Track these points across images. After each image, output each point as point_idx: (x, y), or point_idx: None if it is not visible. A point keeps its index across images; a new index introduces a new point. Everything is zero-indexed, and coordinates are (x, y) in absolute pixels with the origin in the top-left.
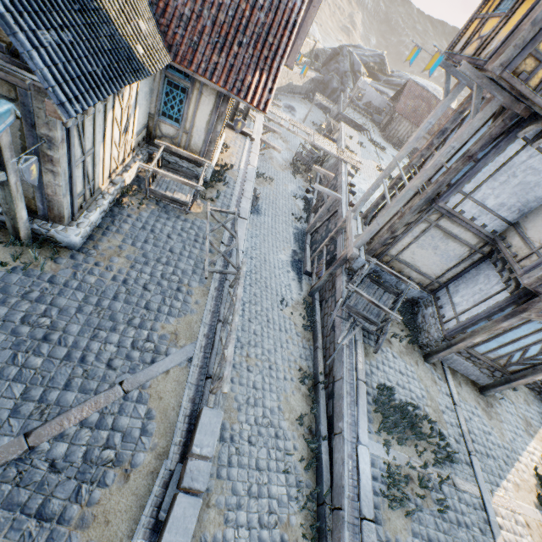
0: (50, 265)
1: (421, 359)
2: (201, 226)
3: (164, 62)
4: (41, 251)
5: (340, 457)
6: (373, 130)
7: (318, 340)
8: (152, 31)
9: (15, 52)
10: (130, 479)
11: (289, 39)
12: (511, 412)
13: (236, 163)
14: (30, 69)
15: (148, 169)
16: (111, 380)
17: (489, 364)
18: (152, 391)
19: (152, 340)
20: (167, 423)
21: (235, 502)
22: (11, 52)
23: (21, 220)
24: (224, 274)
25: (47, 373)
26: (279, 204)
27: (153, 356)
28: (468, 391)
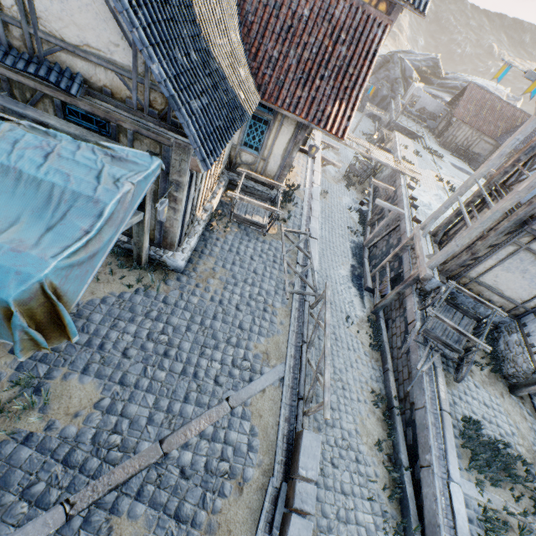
0: (162, 287)
1: (506, 391)
2: (277, 247)
3: (256, 101)
4: (154, 274)
5: (431, 493)
6: (427, 137)
7: (387, 361)
8: (247, 76)
9: (163, 117)
10: (244, 492)
11: (368, 68)
12: None
13: (301, 183)
14: (172, 129)
15: (235, 197)
16: (219, 396)
17: None
18: (252, 409)
19: (247, 359)
20: (268, 440)
21: (326, 525)
22: (160, 116)
23: (145, 249)
24: (303, 295)
25: (170, 386)
26: (334, 217)
27: (250, 375)
28: None
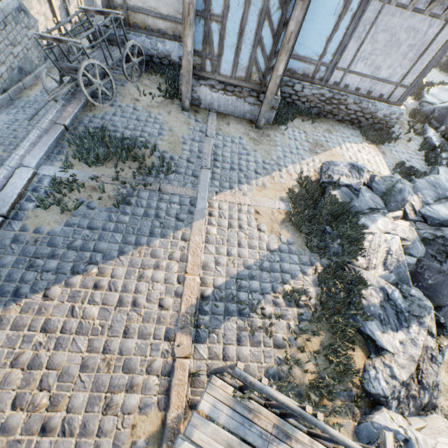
0: None
1: (178, 109)
2: None
3: None
4: None
5: None
6: None
7: None
8: None
9: None
10: None
11: None
12: (296, 139)
13: None
14: None
15: None
16: None
17: (247, 87)
18: None
19: None
20: None
21: None
22: None
23: None
24: None
25: None
26: None
27: None
28: (238, 128)
